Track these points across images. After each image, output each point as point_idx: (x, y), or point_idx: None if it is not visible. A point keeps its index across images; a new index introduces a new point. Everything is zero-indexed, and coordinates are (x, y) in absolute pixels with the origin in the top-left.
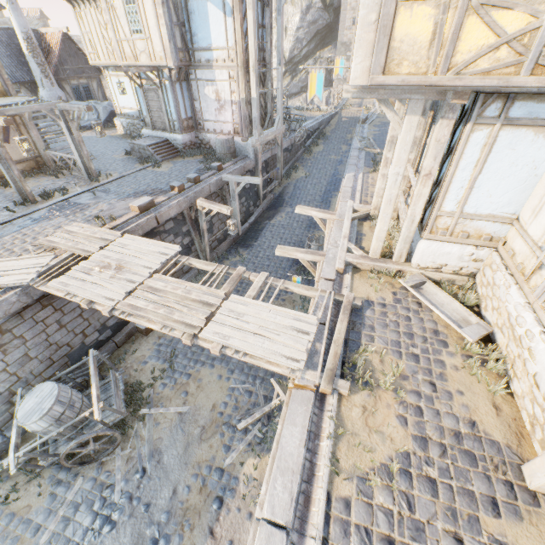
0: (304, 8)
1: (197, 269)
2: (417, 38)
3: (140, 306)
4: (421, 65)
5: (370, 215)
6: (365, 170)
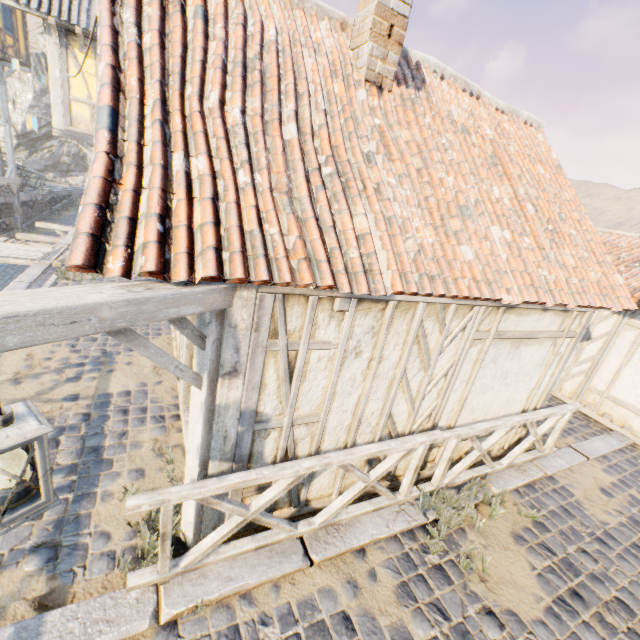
0: (39, 90)
1: None
2: (85, 116)
3: None
4: (91, 128)
5: None
6: None
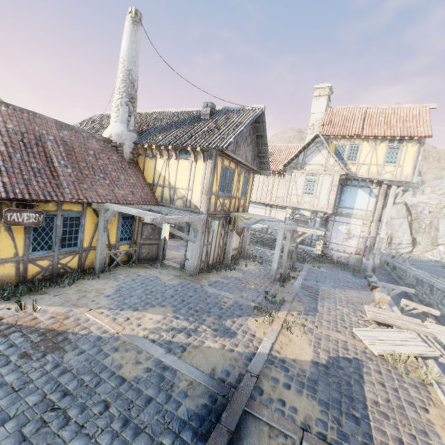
0: None
1: None
2: None
3: None
4: None
5: None
6: None
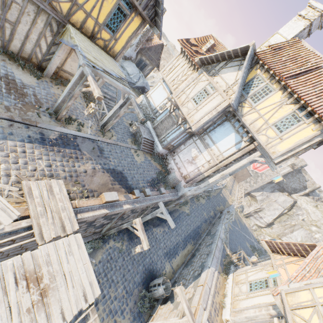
0: None
1: (93, 238)
2: None
3: None
4: None
5: None
6: (219, 268)
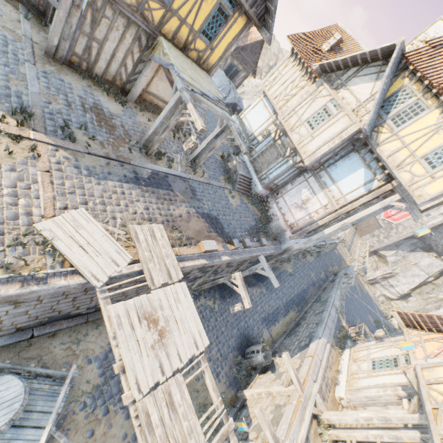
0: None
1: None
2: None
3: (152, 421)
4: None
5: (320, 418)
6: (332, 341)
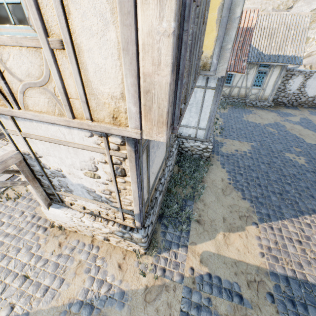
0: None
1: None
2: None
3: None
4: None
5: None
6: None
